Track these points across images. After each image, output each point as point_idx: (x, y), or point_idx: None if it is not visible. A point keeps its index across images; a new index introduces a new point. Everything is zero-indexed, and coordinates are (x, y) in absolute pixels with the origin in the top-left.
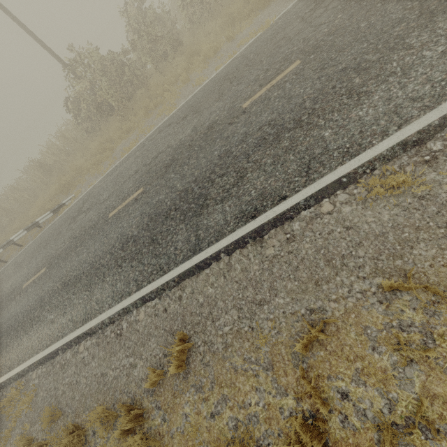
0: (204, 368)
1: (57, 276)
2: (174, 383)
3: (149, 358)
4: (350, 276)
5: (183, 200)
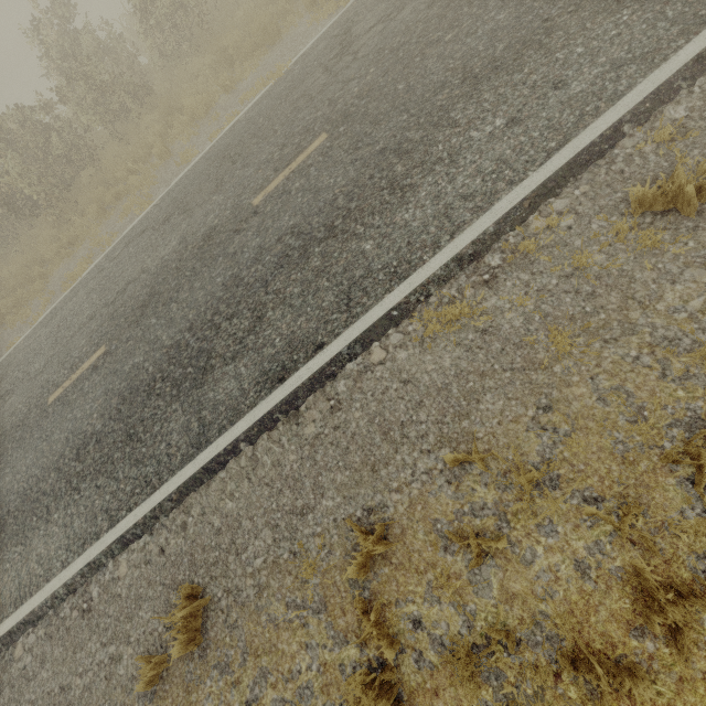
0: (231, 633)
1: None
2: (186, 671)
3: (141, 639)
4: (412, 452)
5: (174, 363)
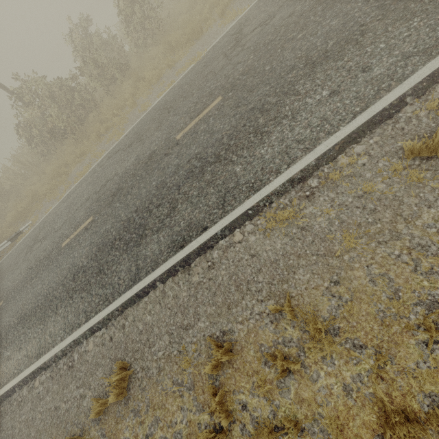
0: (142, 393)
1: (13, 310)
2: (117, 410)
3: (96, 388)
4: (252, 300)
5: (126, 230)
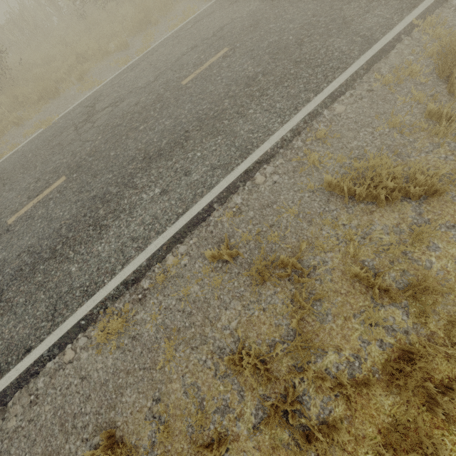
0: None
1: None
2: None
3: None
4: (77, 441)
5: None
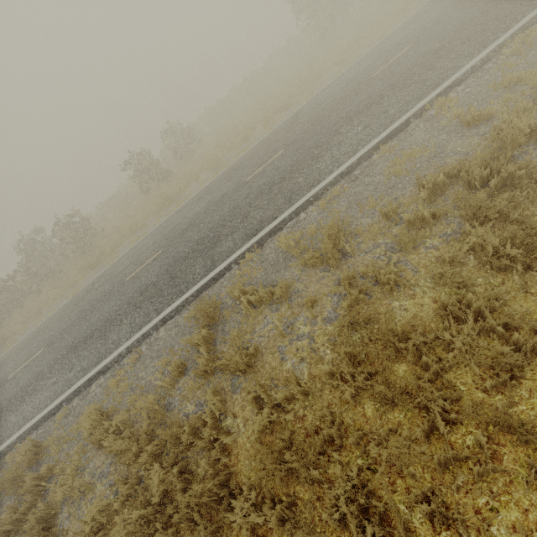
0: None
1: None
2: None
3: None
4: None
5: None
